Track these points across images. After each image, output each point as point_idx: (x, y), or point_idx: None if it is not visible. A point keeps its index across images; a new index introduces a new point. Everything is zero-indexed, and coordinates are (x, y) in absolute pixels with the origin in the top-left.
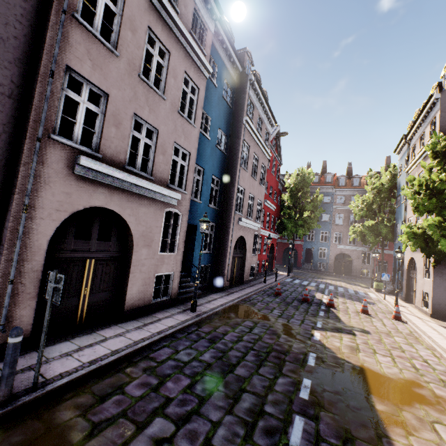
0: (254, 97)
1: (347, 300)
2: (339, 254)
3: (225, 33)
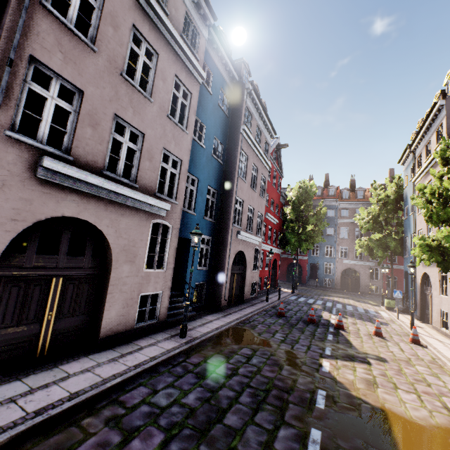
0: (251, 107)
1: (357, 320)
2: (345, 269)
3: (220, 41)
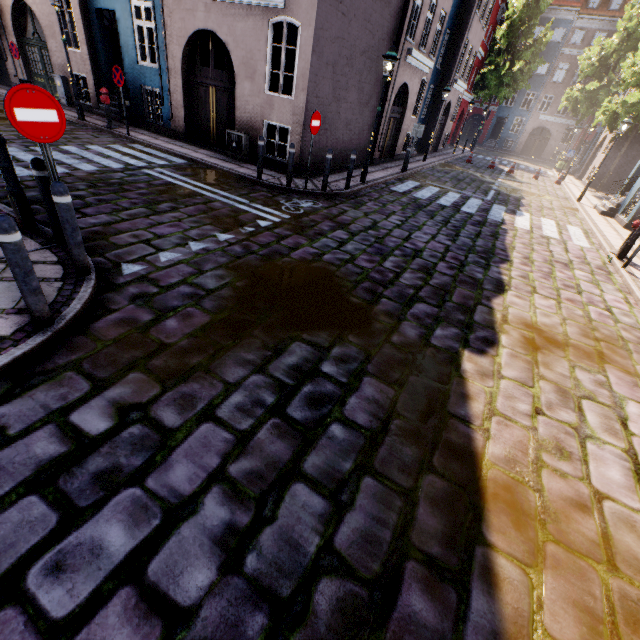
0: None
1: (525, 172)
2: (537, 128)
3: None
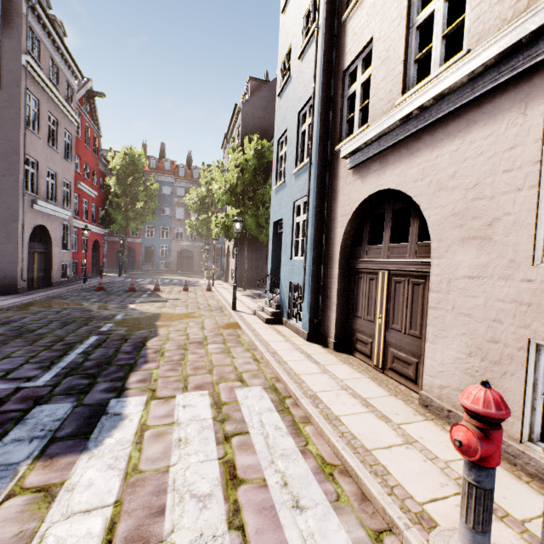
0: (38, 28)
1: (177, 286)
2: (181, 250)
3: None
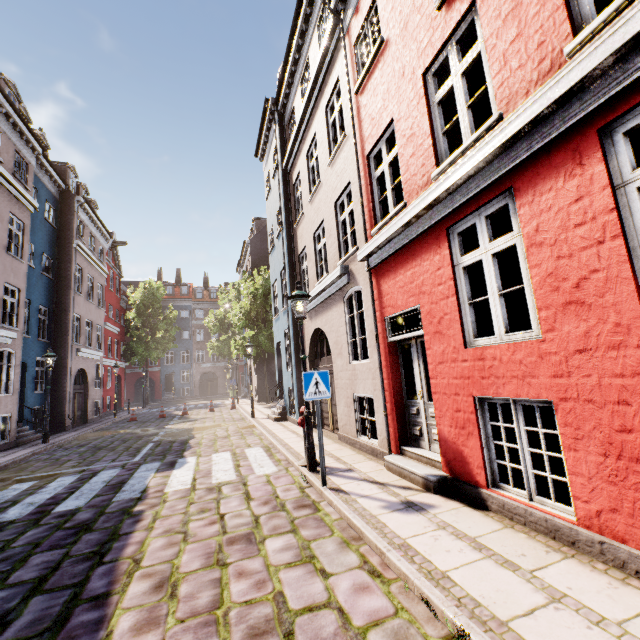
0: (83, 217)
1: (203, 409)
2: (204, 373)
3: (46, 159)
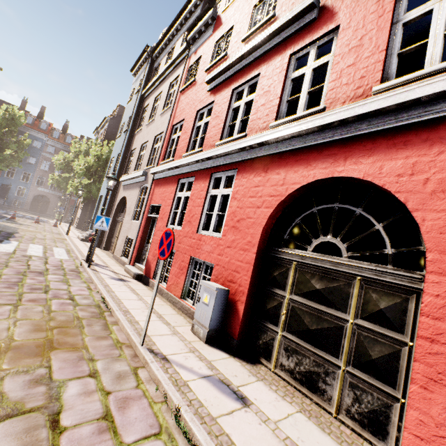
0: None
1: (29, 219)
2: (39, 195)
3: None
